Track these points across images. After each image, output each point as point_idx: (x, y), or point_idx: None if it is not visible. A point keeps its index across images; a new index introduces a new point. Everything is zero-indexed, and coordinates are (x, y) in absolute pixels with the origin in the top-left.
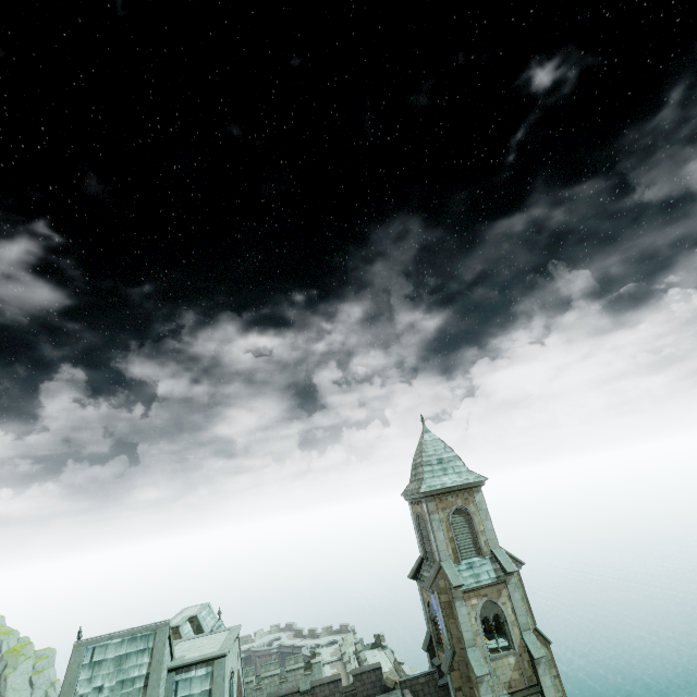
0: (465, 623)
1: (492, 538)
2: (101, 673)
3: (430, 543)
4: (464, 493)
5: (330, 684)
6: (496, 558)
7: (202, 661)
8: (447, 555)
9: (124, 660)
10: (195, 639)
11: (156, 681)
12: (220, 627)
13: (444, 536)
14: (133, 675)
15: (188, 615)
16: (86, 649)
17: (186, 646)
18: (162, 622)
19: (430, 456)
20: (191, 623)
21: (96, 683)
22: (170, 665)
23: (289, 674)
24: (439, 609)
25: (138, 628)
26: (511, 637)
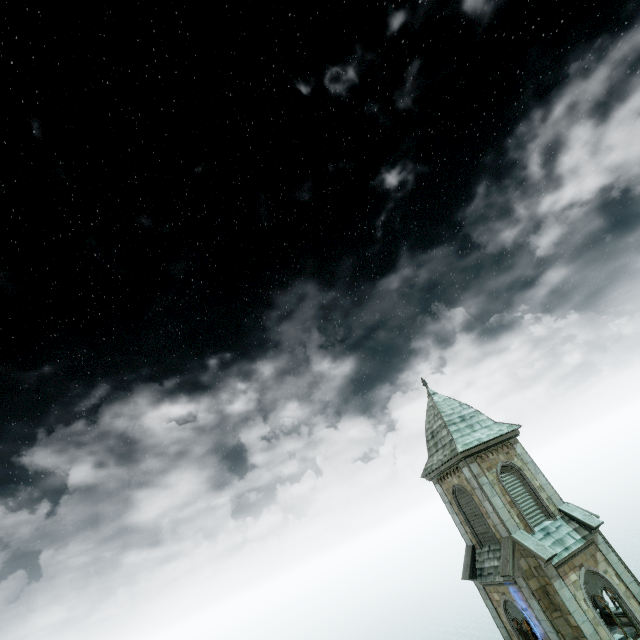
0: (577, 611)
1: (553, 493)
2: None
3: (485, 518)
4: (503, 447)
5: None
6: (568, 515)
7: None
8: (514, 525)
9: None
10: None
11: None
12: None
13: (502, 501)
14: None
15: None
16: None
17: None
18: None
19: (450, 415)
20: None
21: None
22: None
23: None
24: (532, 603)
25: None
26: (635, 617)
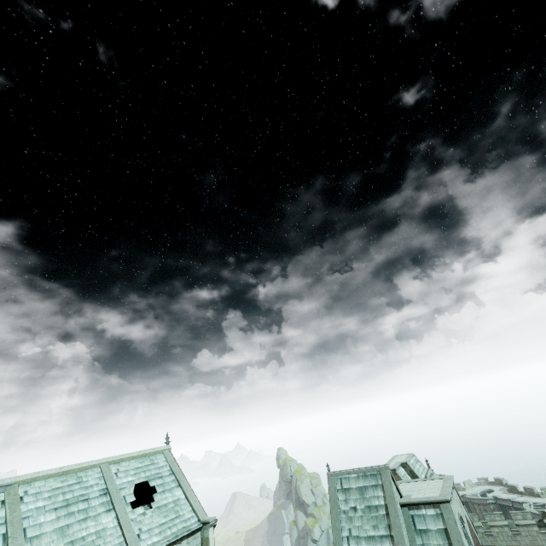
0: None
1: None
2: (351, 497)
3: None
4: None
5: None
6: None
7: (427, 503)
8: None
9: (364, 491)
10: (414, 482)
11: (394, 512)
12: (432, 475)
13: None
14: (374, 504)
15: (399, 462)
16: (335, 478)
17: (408, 487)
18: (382, 466)
19: None
20: (403, 468)
21: (350, 504)
22: (401, 501)
23: (520, 528)
24: None
25: (366, 468)
26: None
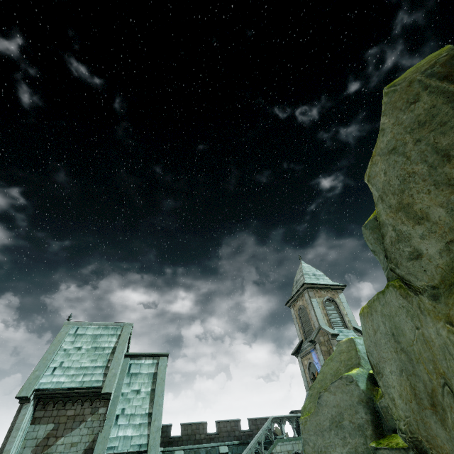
0: None
1: (353, 320)
2: (81, 340)
3: (310, 321)
4: (331, 291)
5: (232, 422)
6: (357, 329)
7: (150, 355)
8: (323, 323)
9: (98, 337)
10: None
11: (121, 350)
12: None
13: (321, 312)
14: (104, 346)
15: None
16: (72, 327)
17: None
18: (128, 323)
19: (308, 271)
20: None
21: (76, 345)
22: (127, 352)
23: None
24: (320, 356)
25: (111, 323)
26: None
